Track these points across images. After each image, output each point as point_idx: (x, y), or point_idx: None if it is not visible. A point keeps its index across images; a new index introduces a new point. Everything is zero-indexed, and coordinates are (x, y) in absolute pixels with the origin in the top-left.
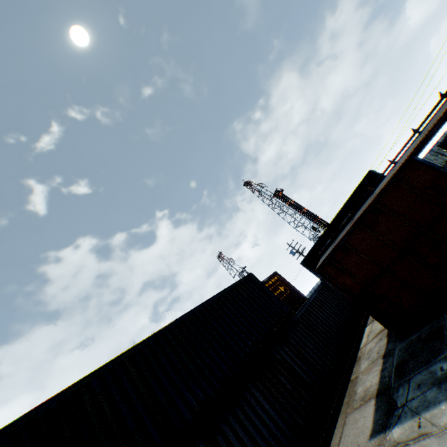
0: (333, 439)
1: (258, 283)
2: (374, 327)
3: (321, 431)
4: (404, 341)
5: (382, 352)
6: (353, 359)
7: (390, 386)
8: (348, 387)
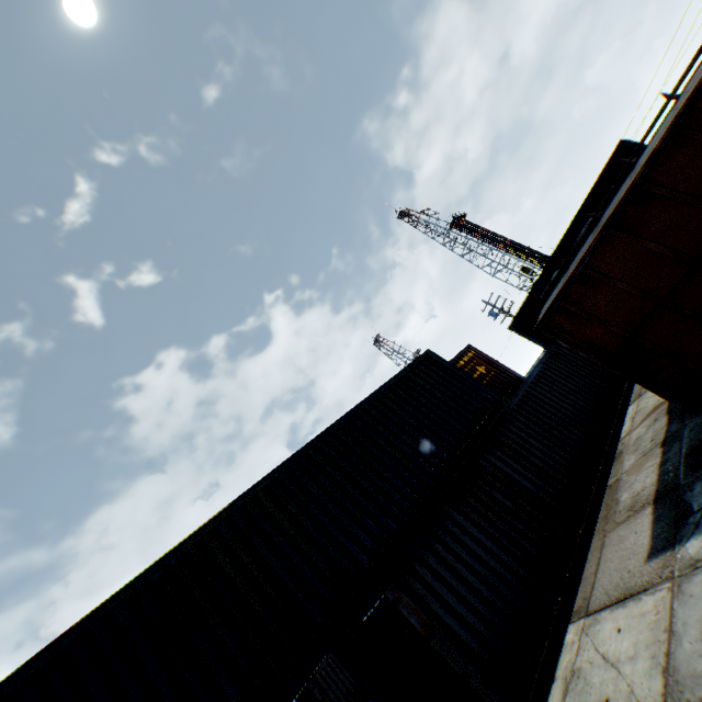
0: (586, 569)
1: (441, 363)
2: (642, 404)
3: (566, 560)
4: (700, 416)
5: (659, 438)
6: (610, 456)
7: (678, 484)
8: (603, 496)
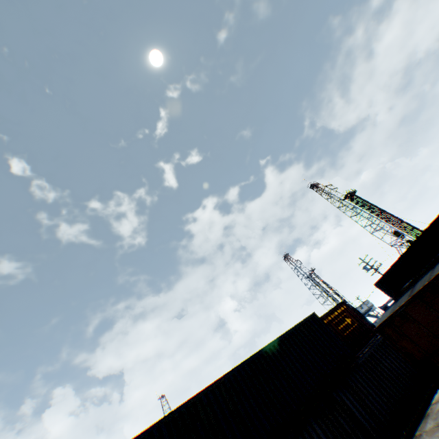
0: None
1: (320, 323)
2: None
3: None
4: None
5: None
6: (421, 413)
7: None
8: None
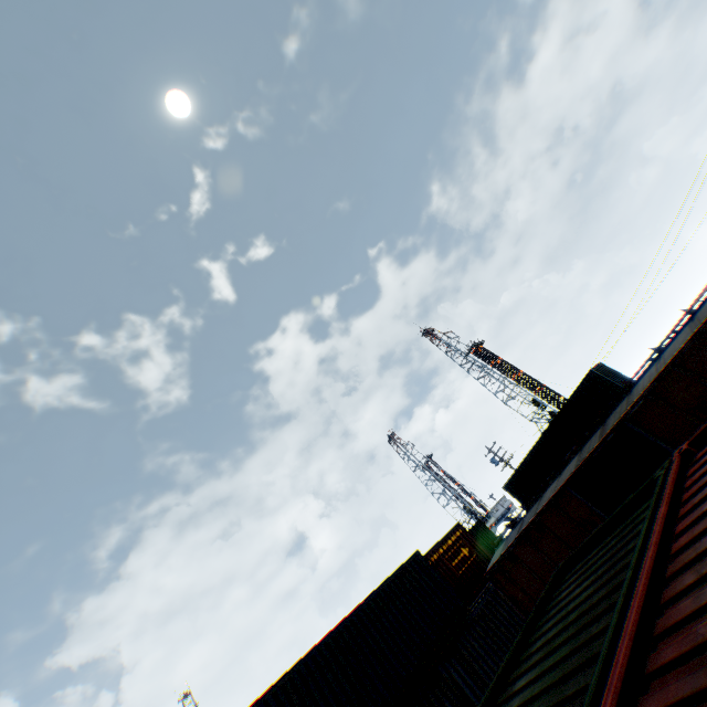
0: None
1: (426, 566)
2: None
3: None
4: None
5: None
6: None
7: None
8: None
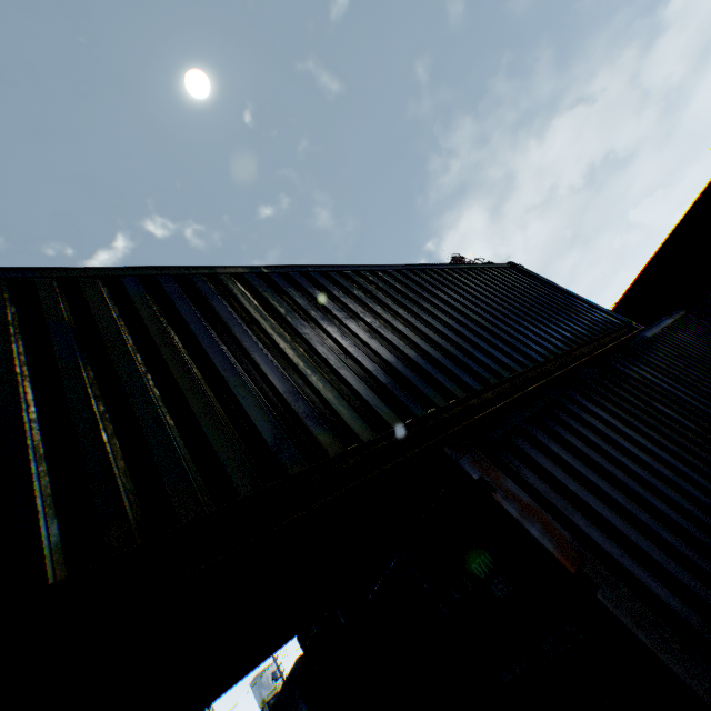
0: None
1: (533, 275)
2: None
3: None
4: None
5: None
6: None
7: None
8: None
